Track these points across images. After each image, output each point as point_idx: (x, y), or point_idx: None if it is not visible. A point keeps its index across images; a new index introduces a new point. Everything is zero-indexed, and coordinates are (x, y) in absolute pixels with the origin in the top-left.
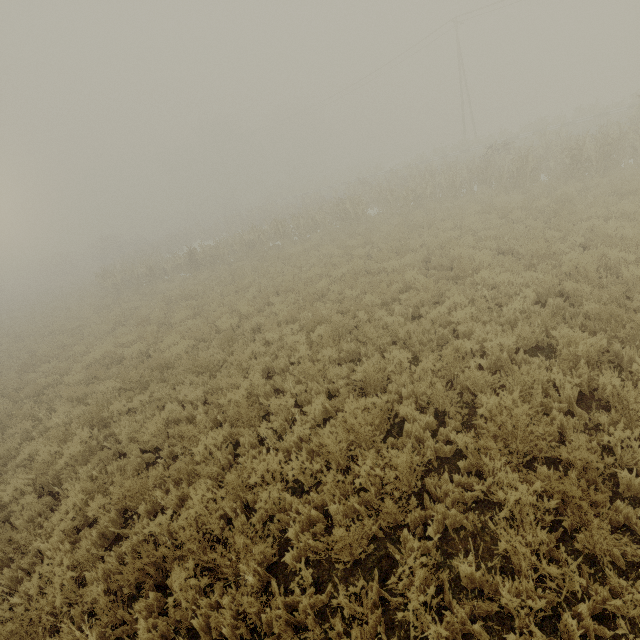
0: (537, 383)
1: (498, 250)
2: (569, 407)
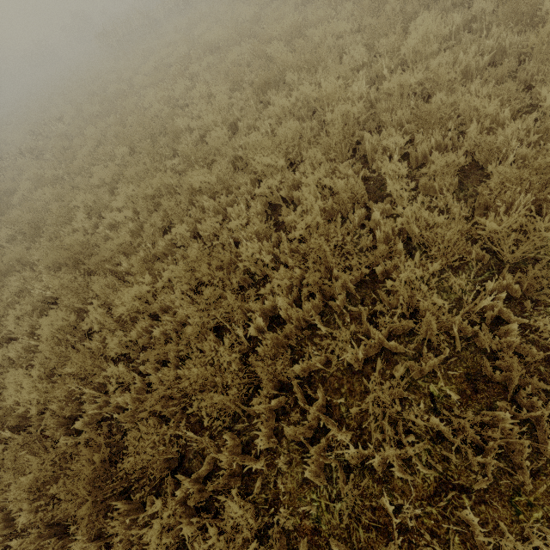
0: None
1: None
2: None
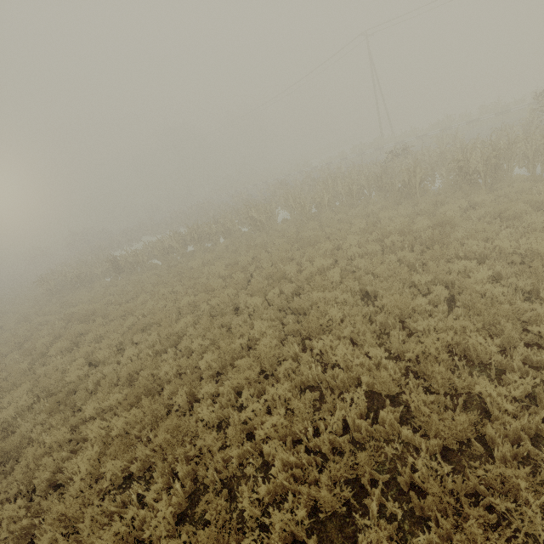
0: None
1: (364, 289)
2: None
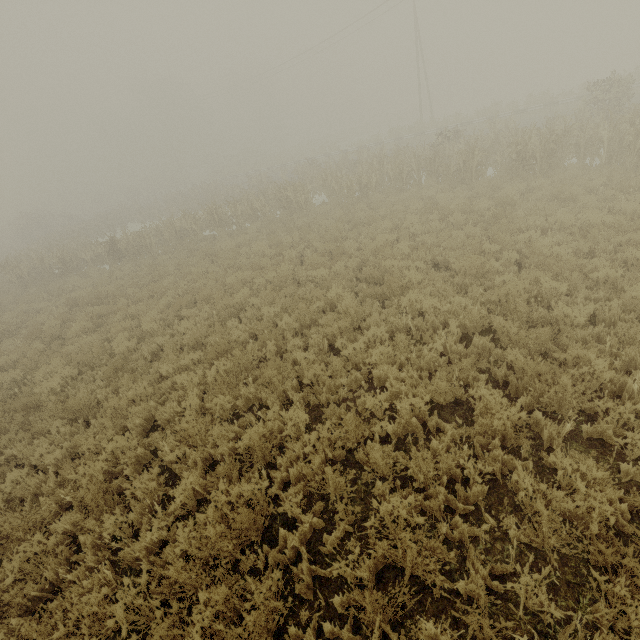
0: (444, 467)
1: (434, 261)
2: (478, 501)
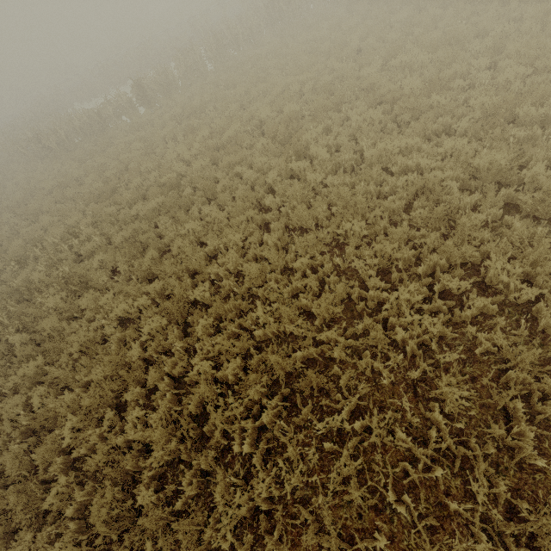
0: None
1: None
2: None
